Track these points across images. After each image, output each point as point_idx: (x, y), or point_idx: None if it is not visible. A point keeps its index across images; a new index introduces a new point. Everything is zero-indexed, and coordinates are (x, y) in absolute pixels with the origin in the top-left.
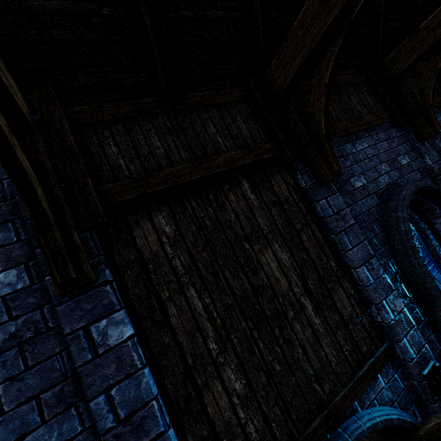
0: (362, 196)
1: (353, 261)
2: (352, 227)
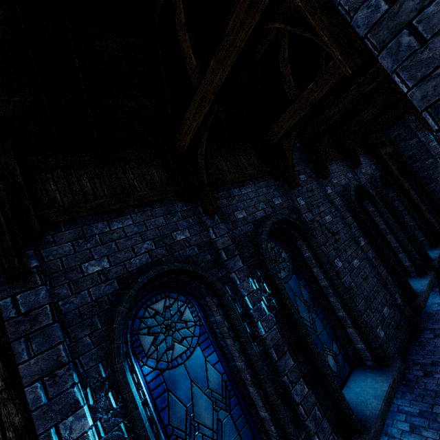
0: (92, 284)
1: (22, 378)
2: (44, 329)
